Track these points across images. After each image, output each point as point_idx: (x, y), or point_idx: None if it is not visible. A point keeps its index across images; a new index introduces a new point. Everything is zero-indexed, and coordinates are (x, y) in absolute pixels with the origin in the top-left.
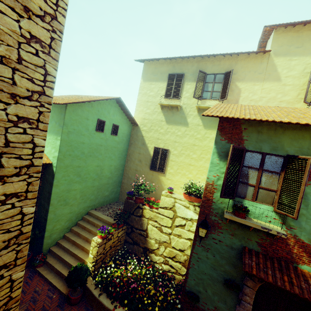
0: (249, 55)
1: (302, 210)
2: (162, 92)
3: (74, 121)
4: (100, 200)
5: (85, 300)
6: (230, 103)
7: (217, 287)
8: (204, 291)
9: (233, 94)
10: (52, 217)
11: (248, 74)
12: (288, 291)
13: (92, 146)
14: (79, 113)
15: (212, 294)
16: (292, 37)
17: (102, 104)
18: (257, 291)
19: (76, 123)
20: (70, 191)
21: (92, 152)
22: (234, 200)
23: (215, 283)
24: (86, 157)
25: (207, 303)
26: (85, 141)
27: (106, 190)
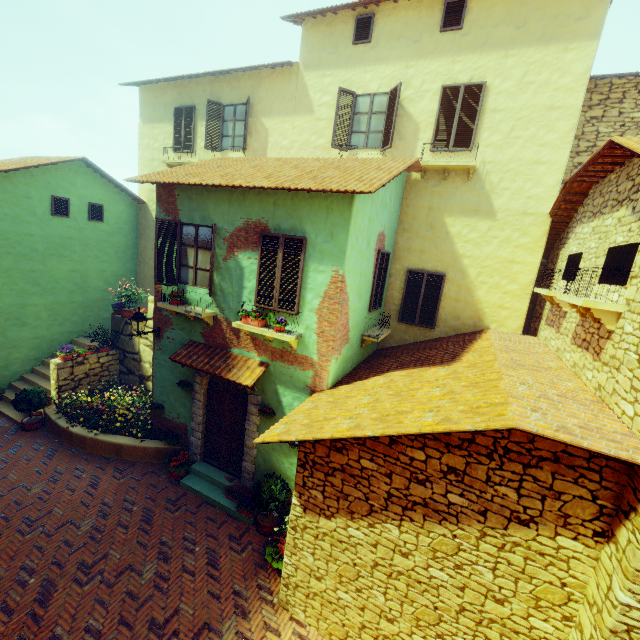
0: (274, 68)
1: (229, 288)
2: (170, 142)
3: (1, 202)
4: (95, 325)
5: (46, 428)
6: (257, 155)
7: (177, 392)
8: (168, 399)
9: (260, 138)
10: (2, 341)
11: (275, 103)
12: (199, 370)
13: (51, 240)
14: (10, 189)
15: (174, 401)
16: (324, 35)
17: (54, 172)
18: (210, 388)
19: (6, 204)
20: (26, 306)
21: (54, 250)
22: (179, 288)
23: (175, 388)
24: (44, 256)
25: (172, 412)
26: (34, 232)
27: (103, 309)
